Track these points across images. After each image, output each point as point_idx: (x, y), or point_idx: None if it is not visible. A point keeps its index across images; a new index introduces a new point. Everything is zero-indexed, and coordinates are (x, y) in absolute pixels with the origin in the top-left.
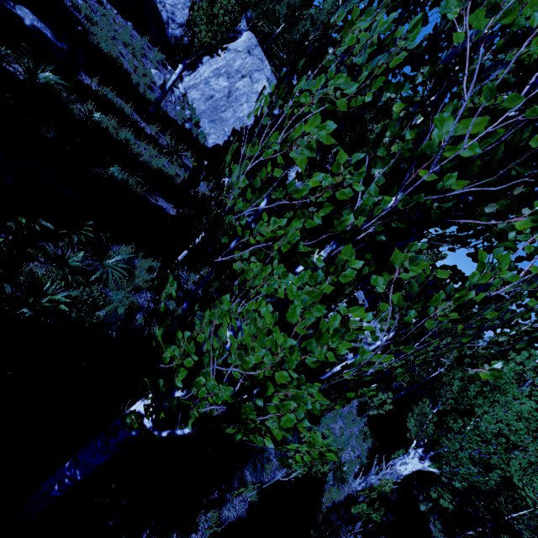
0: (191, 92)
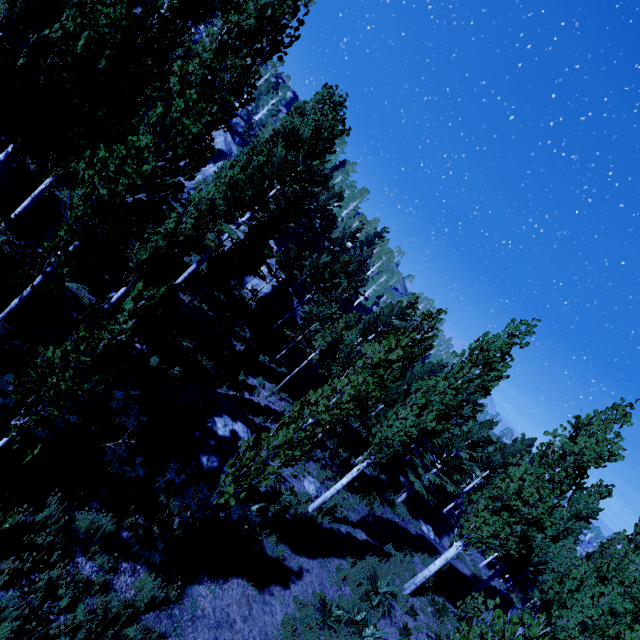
0: None
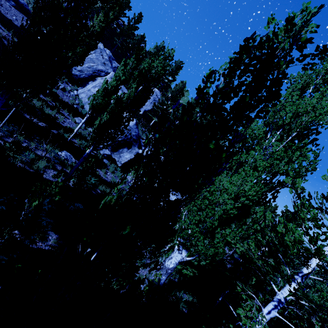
0: (81, 94)
